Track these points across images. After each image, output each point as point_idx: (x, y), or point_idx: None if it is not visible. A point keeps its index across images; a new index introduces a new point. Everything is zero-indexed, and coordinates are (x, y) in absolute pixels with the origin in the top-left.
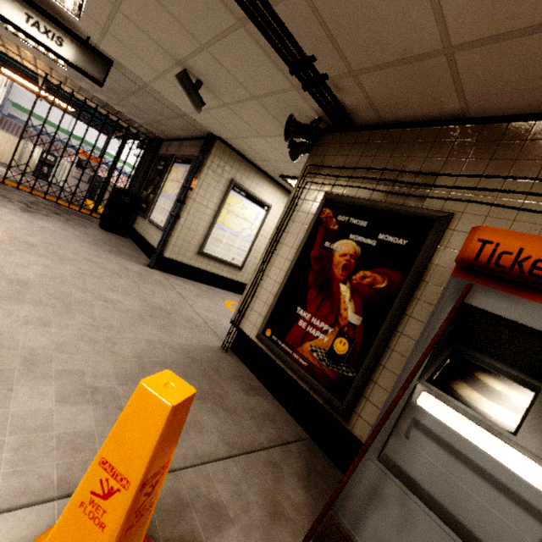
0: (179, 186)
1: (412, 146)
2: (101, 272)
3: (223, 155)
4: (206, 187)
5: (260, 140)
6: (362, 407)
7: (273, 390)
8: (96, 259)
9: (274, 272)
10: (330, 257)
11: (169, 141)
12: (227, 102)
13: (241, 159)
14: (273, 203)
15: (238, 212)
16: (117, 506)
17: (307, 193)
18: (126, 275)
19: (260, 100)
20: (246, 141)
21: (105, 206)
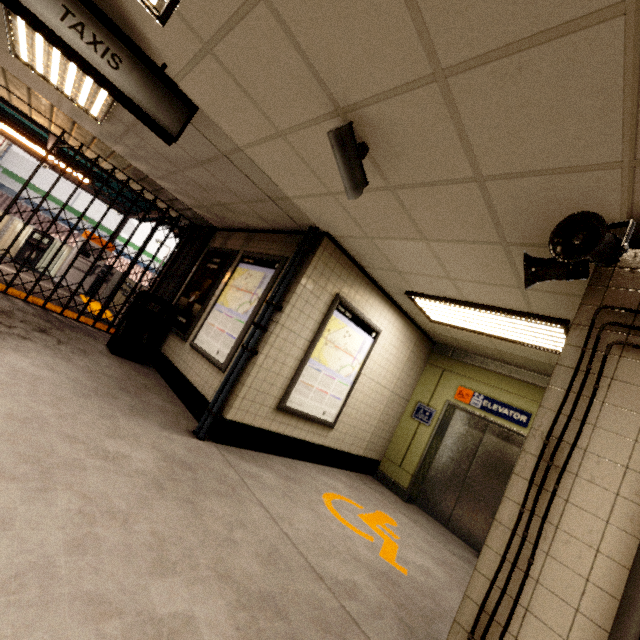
0: (252, 300)
1: None
2: (126, 489)
3: (330, 259)
4: (301, 305)
5: (415, 244)
6: None
7: None
8: (113, 443)
9: (573, 549)
10: None
11: (228, 231)
12: (398, 183)
13: (352, 265)
14: (382, 327)
15: (339, 341)
16: None
17: (620, 366)
18: (171, 480)
19: (490, 183)
20: (379, 243)
21: (117, 313)
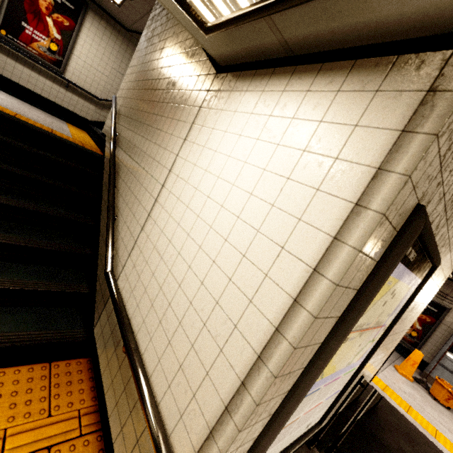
0: None
1: None
2: None
3: None
4: None
5: None
6: (421, 350)
7: None
8: None
9: None
10: None
11: None
12: None
13: None
14: None
15: None
16: (416, 365)
17: None
18: None
19: None
20: None
21: None
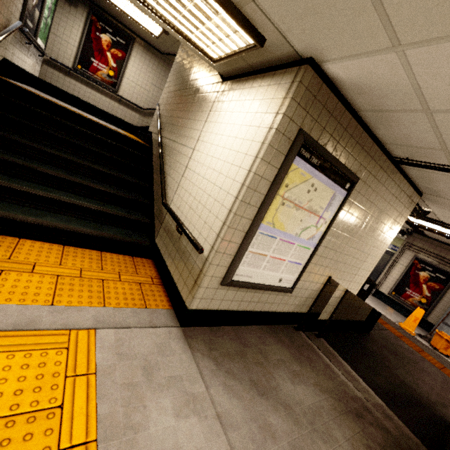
0: None
1: (447, 251)
2: None
3: None
4: None
5: None
6: (430, 315)
7: (395, 309)
8: None
9: (393, 275)
10: (418, 276)
11: None
12: None
13: None
14: None
15: None
16: (417, 321)
17: (406, 252)
18: None
19: None
20: None
21: None
